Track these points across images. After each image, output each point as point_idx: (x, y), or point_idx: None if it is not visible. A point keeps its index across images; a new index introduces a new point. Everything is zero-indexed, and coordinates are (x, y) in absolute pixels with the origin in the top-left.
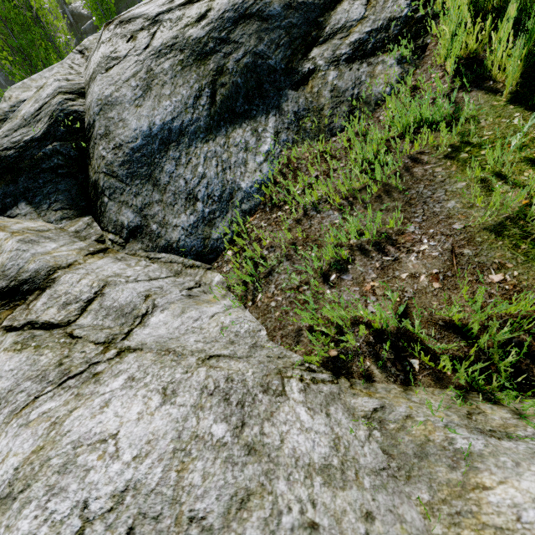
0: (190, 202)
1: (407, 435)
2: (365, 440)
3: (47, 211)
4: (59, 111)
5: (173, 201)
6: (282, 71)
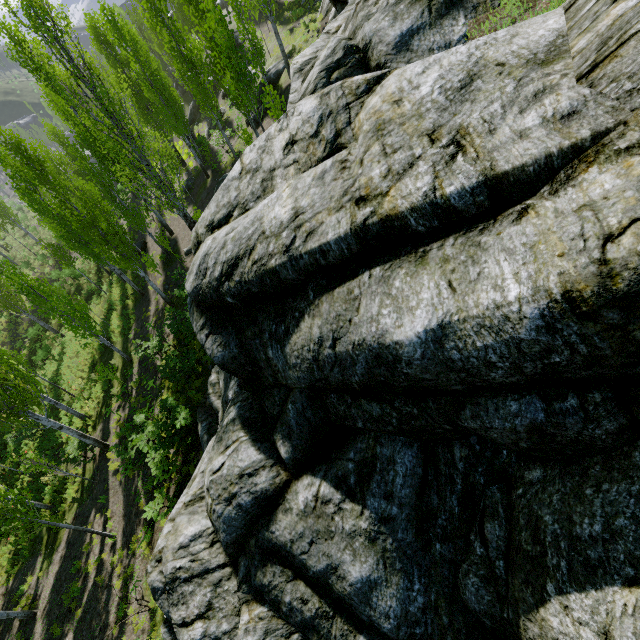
0: (431, 52)
1: None
2: None
3: None
4: (347, 45)
5: (422, 54)
6: None
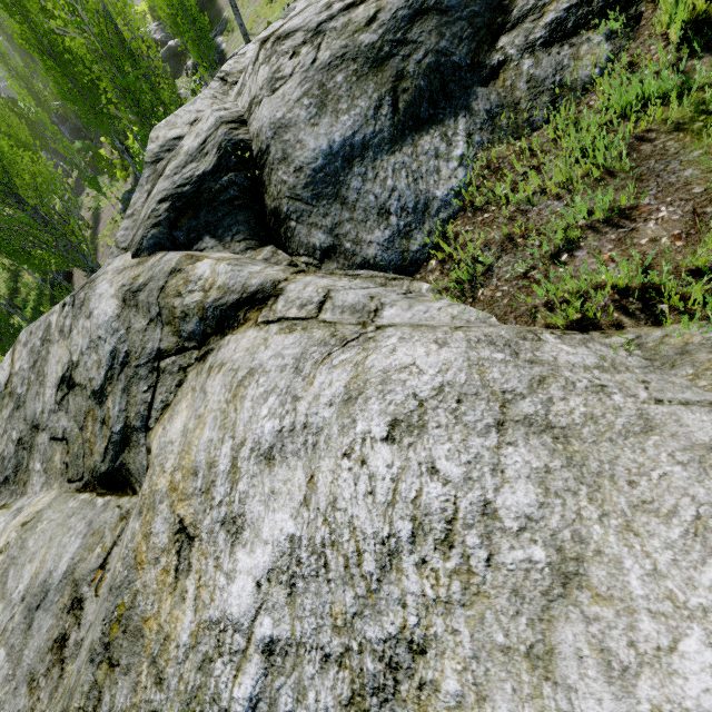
0: (382, 217)
1: (666, 346)
2: (627, 356)
3: (231, 243)
4: (227, 142)
5: (364, 217)
6: (468, 67)
